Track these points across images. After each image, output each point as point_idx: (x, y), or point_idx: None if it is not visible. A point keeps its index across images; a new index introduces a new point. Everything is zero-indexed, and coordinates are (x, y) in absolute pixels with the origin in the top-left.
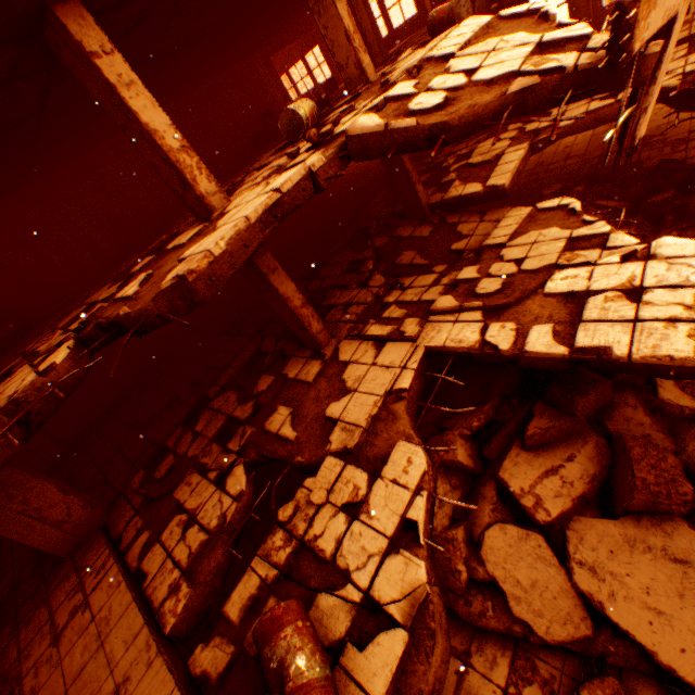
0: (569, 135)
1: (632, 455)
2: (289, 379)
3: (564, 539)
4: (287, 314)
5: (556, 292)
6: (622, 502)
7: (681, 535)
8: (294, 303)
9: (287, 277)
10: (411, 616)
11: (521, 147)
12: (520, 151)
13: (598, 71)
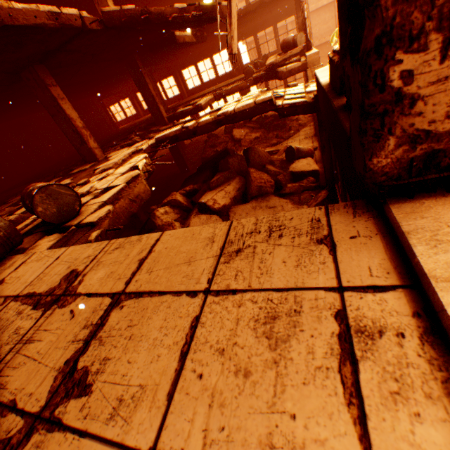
0: (230, 94)
1: (250, 171)
2: (73, 174)
3: (228, 216)
4: (72, 132)
5: (213, 110)
6: (249, 192)
7: (272, 200)
8: (77, 124)
9: (72, 107)
10: (129, 180)
11: (210, 96)
12: (209, 96)
13: (208, 7)
